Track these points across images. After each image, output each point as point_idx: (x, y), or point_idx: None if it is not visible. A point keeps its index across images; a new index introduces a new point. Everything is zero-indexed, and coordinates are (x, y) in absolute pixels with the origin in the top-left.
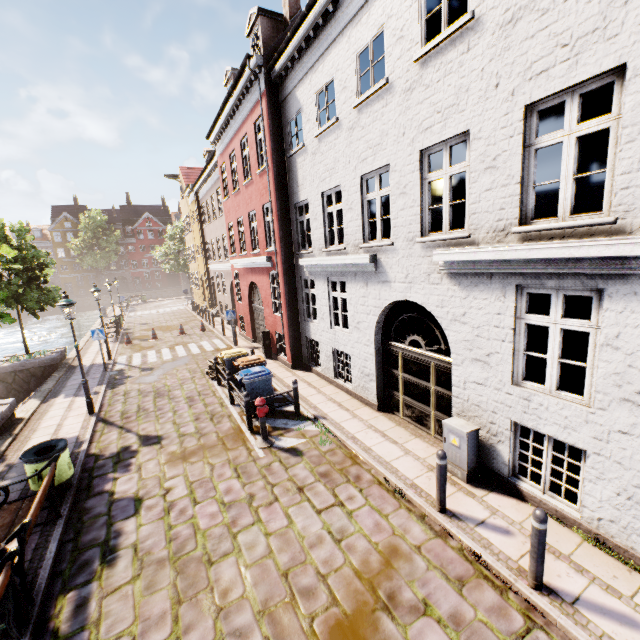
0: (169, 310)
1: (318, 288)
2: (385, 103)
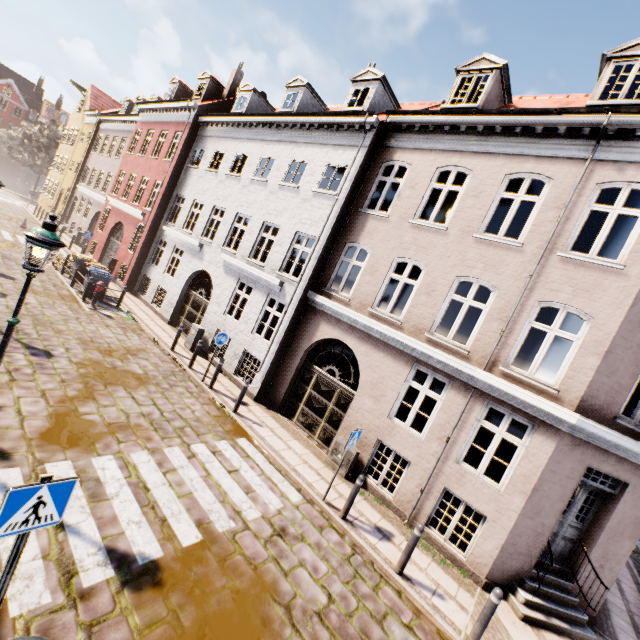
0: (2, 199)
1: (167, 248)
2: (236, 184)
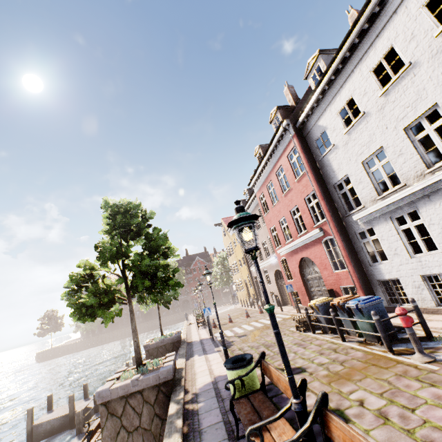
0: (225, 310)
1: (380, 231)
2: (412, 75)
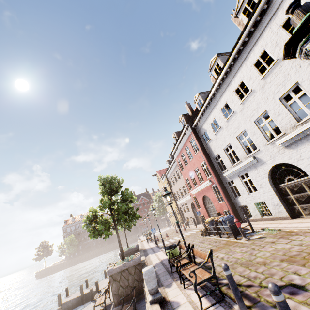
0: (163, 231)
1: (235, 182)
2: (235, 116)
